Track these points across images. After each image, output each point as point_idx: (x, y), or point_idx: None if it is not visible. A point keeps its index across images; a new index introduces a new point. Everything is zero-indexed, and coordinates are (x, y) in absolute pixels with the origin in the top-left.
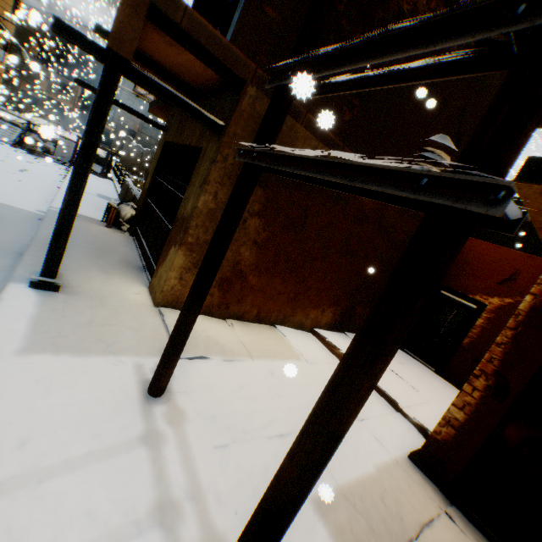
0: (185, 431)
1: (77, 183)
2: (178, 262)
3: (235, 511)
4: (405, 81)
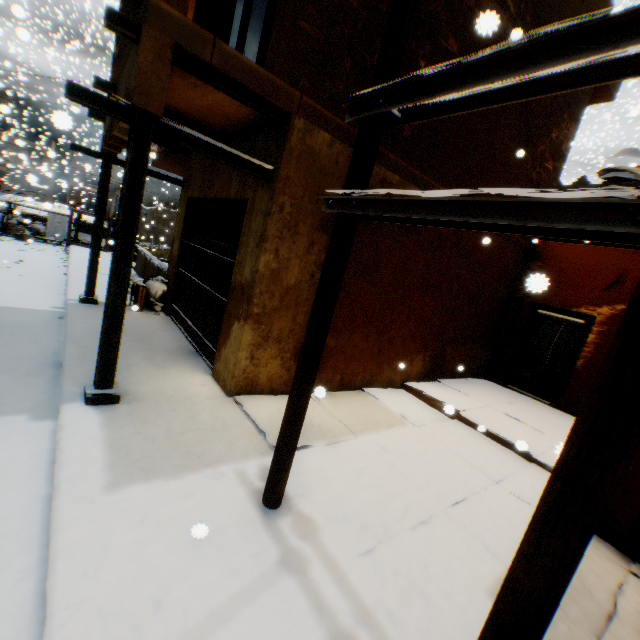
0: (322, 542)
1: (121, 271)
2: (246, 339)
3: (415, 628)
4: (553, 90)
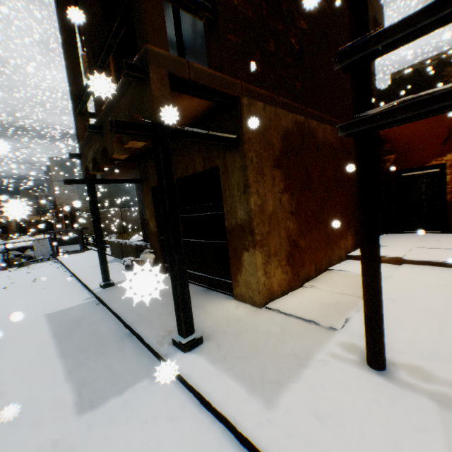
0: (444, 379)
1: (176, 242)
2: (258, 261)
3: None
4: None
